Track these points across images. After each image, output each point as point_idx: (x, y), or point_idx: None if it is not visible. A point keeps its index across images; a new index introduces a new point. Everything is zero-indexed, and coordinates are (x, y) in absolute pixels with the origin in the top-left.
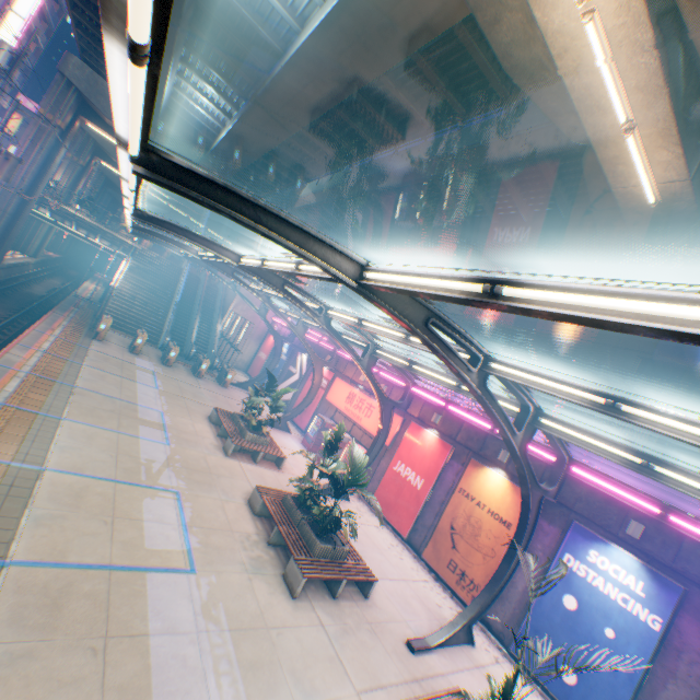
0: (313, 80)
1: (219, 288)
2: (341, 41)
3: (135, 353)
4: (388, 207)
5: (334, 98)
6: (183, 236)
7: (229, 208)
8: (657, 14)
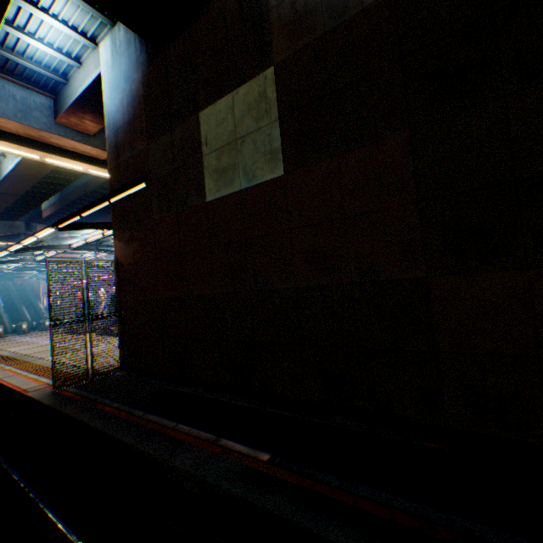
0: (19, 181)
1: (24, 287)
2: (24, 171)
3: (2, 338)
4: (95, 199)
5: (33, 183)
6: (8, 263)
7: (33, 250)
8: (103, 166)
